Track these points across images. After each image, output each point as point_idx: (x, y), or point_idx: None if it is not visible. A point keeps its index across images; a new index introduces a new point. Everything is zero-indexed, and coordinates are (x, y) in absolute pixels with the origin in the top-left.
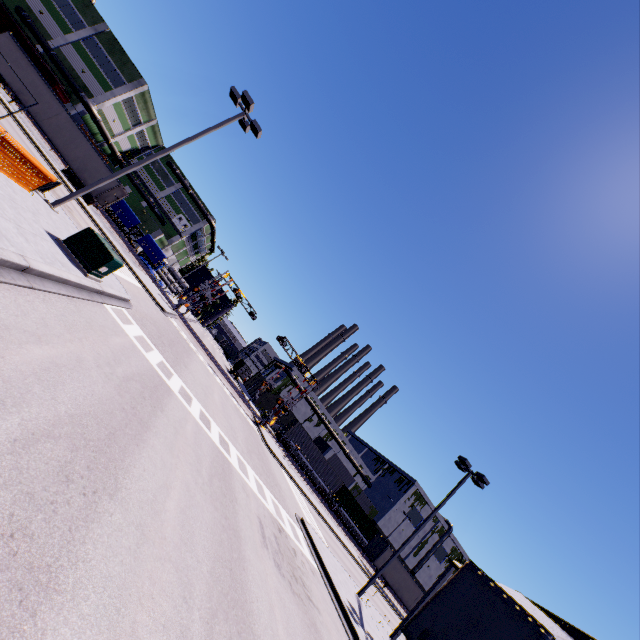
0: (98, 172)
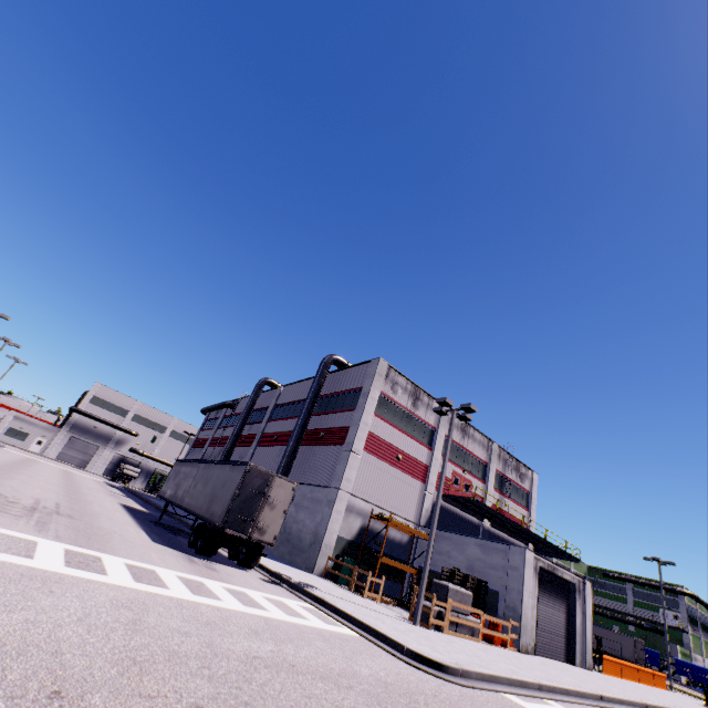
0: (617, 641)
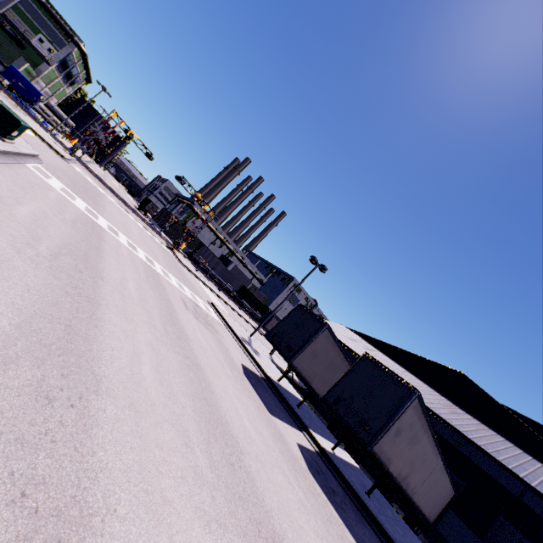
0: None
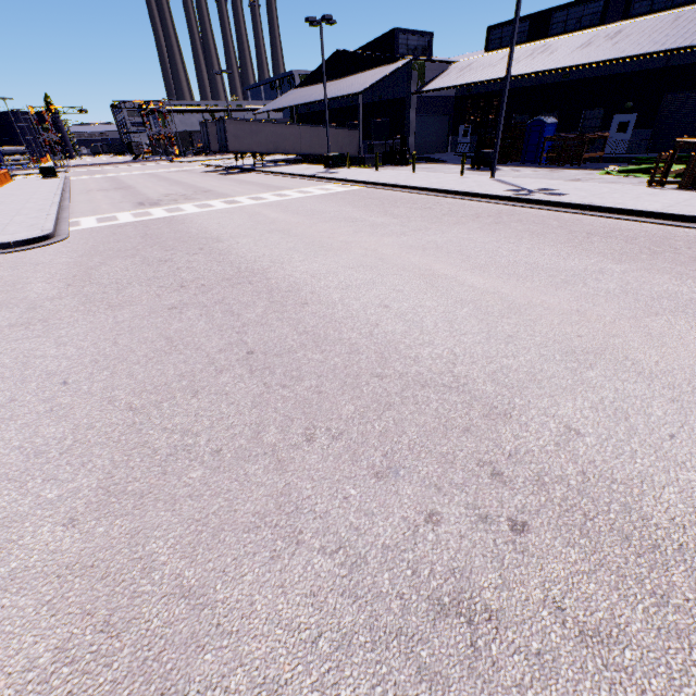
0: None
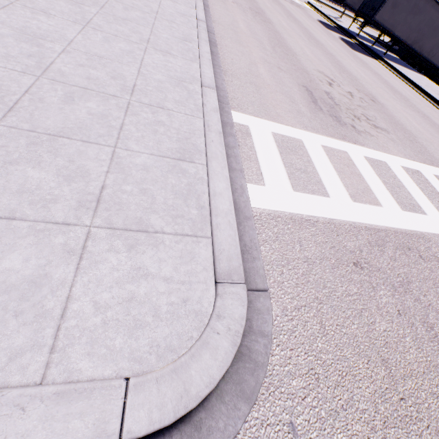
0: None
